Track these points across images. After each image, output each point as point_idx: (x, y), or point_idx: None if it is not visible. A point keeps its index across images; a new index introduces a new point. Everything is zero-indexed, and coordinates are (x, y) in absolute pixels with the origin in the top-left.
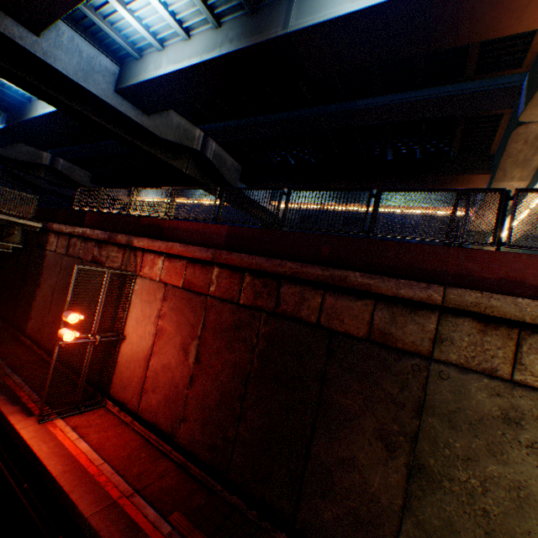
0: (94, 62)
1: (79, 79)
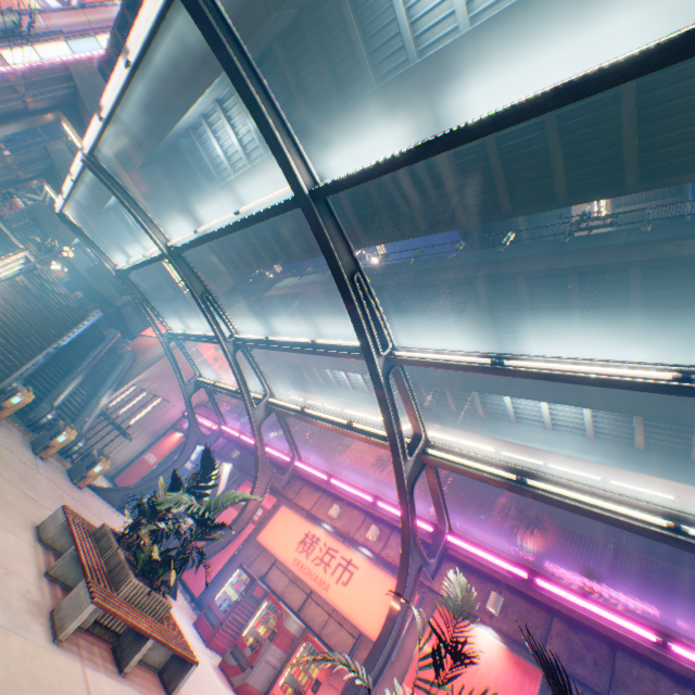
0: (85, 260)
1: (75, 262)
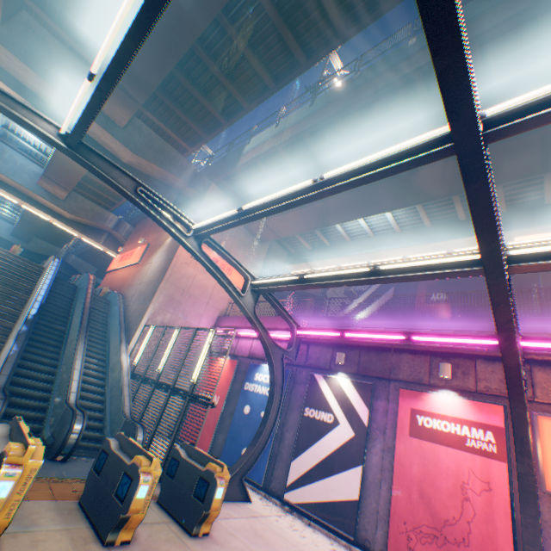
0: (4, 226)
1: None
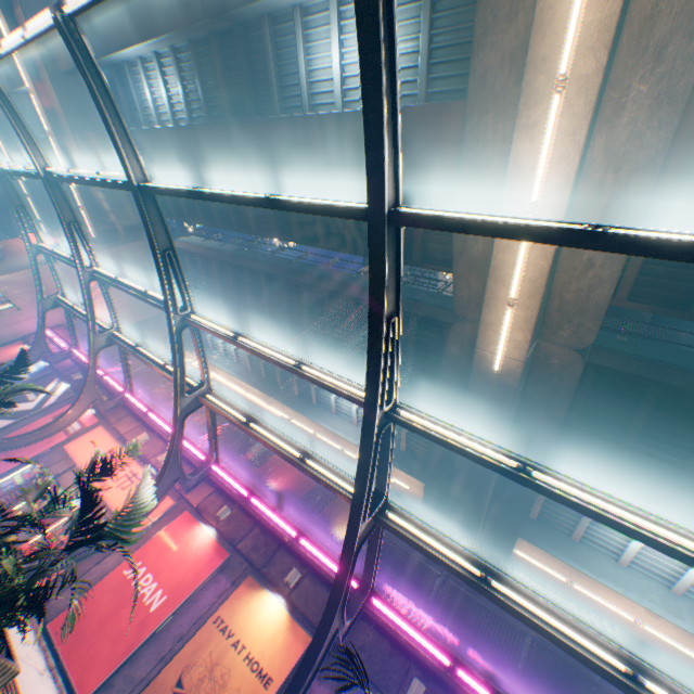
0: None
1: None
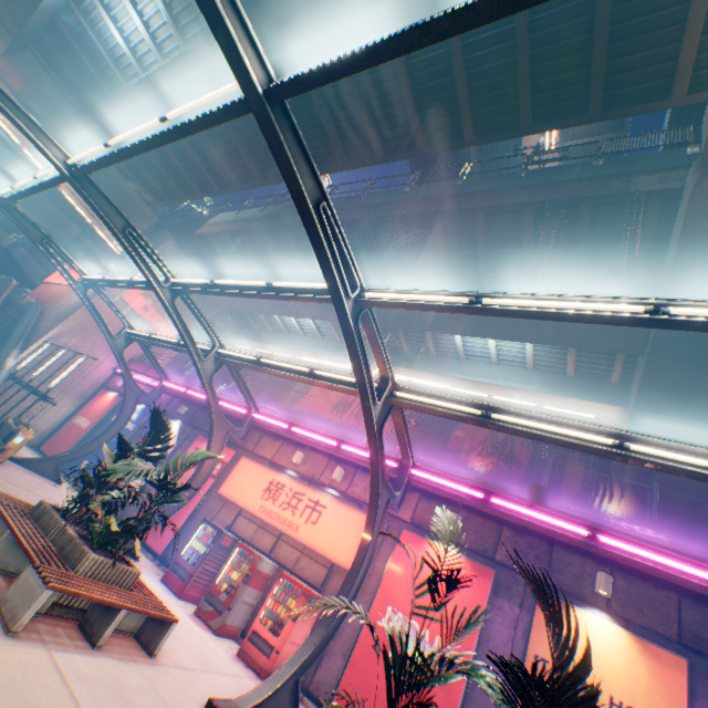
0: None
1: None
